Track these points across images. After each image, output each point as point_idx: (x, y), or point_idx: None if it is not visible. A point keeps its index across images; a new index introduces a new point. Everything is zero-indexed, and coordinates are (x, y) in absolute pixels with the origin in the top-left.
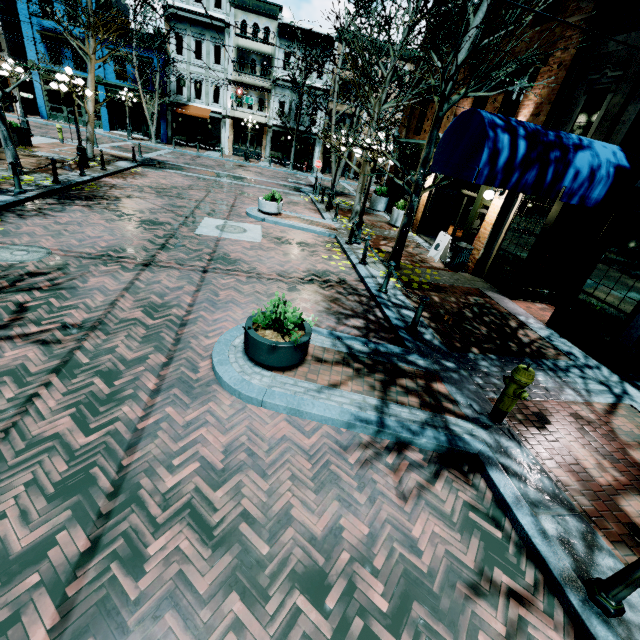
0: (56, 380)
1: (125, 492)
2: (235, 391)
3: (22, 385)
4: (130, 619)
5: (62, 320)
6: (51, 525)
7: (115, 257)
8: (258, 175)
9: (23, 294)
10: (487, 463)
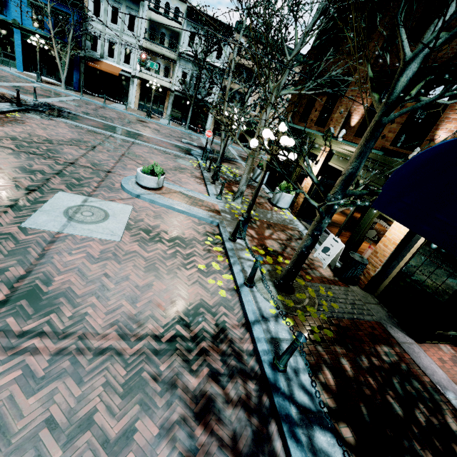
0: None
1: None
2: None
3: None
4: None
5: None
6: None
7: None
8: (155, 132)
9: None
10: None
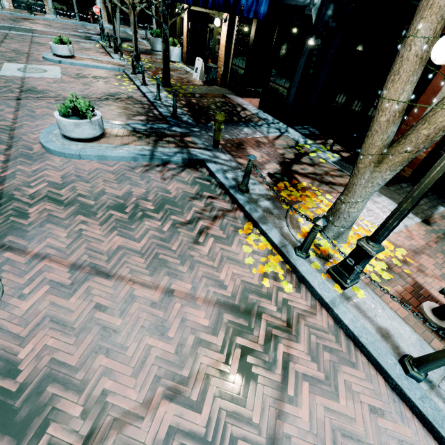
0: None
1: (5, 198)
2: (61, 153)
3: None
4: (28, 229)
5: None
6: None
7: None
8: (47, 27)
9: None
10: (206, 161)
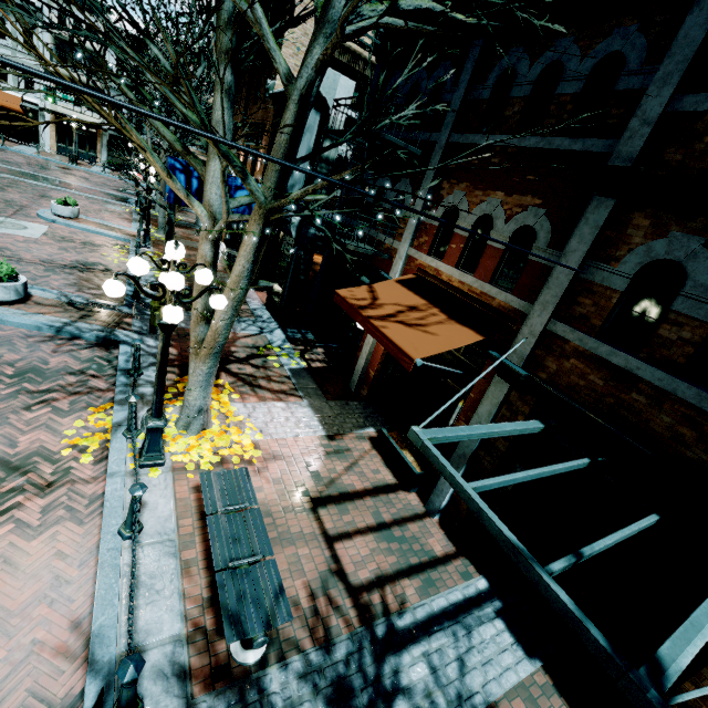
0: None
1: None
2: None
3: None
4: None
5: None
6: None
7: None
8: (81, 180)
9: None
10: (123, 343)
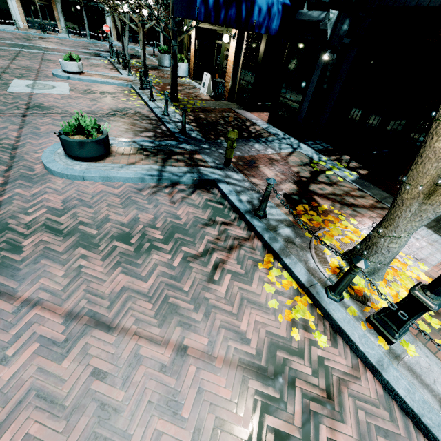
0: None
1: None
2: (63, 175)
3: None
4: (20, 266)
5: None
6: None
7: None
8: (59, 45)
9: None
10: (218, 182)
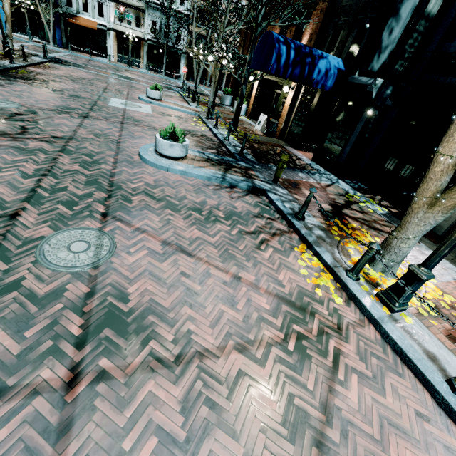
0: (63, 154)
1: (115, 186)
2: (154, 164)
3: (47, 154)
4: (132, 210)
5: (51, 135)
6: (89, 190)
7: (64, 111)
8: (140, 77)
9: (20, 122)
10: (267, 191)
